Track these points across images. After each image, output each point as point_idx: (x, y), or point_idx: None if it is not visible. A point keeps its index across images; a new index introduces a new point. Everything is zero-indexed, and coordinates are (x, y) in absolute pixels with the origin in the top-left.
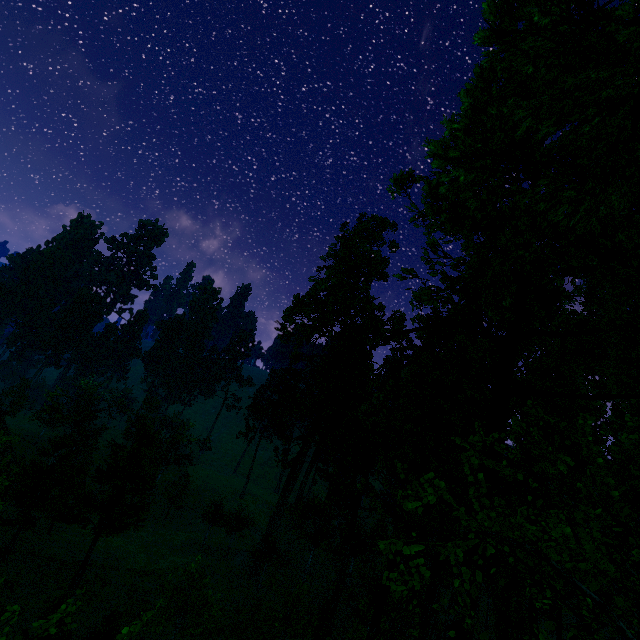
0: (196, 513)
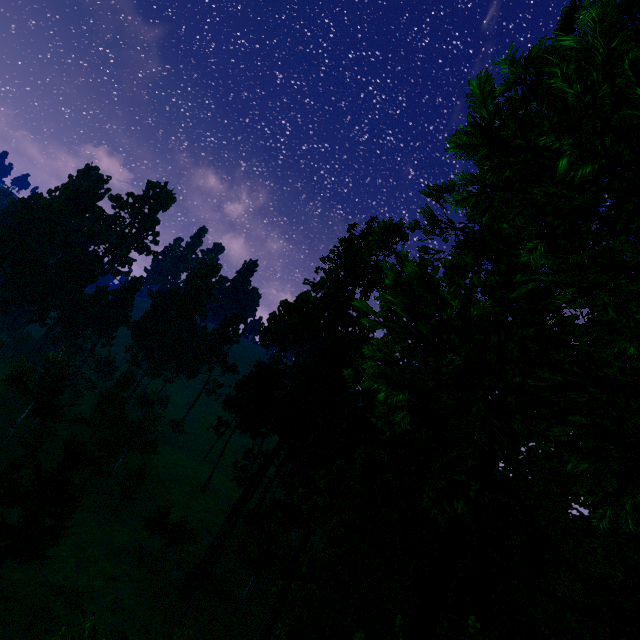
0: (151, 504)
